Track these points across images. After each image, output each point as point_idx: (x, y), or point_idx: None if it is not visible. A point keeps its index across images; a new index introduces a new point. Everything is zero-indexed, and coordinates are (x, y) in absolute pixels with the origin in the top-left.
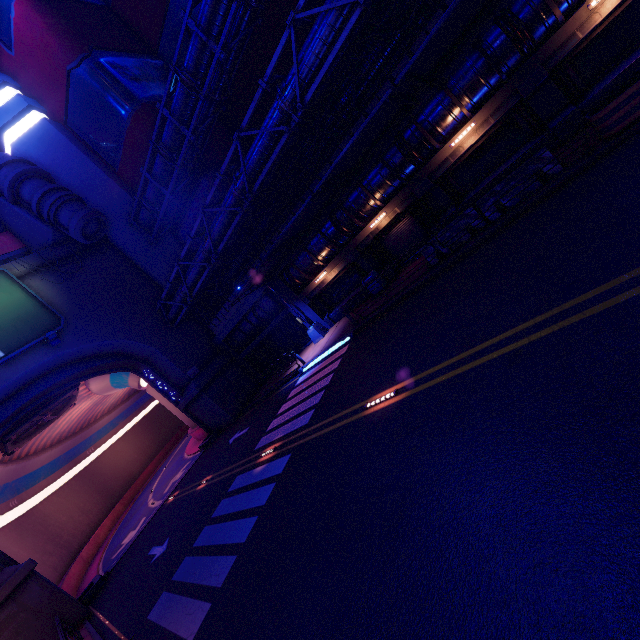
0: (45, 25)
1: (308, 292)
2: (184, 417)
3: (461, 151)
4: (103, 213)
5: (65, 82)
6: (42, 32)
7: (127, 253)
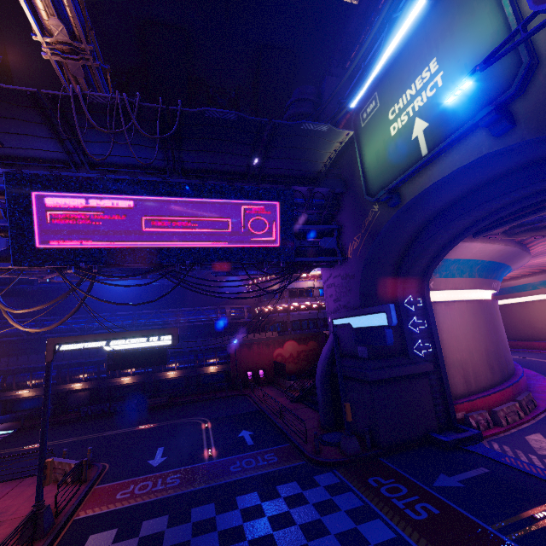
0: None
1: (5, 395)
2: None
3: (122, 383)
4: None
5: None
6: None
7: None
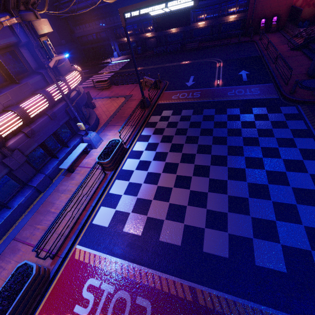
0: None
1: (120, 41)
2: None
3: (171, 32)
4: None
5: None
6: None
7: None
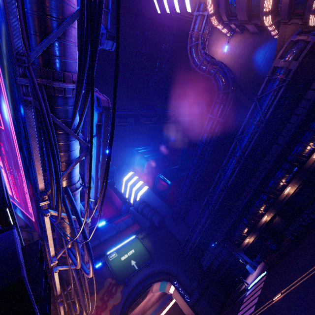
0: (152, 167)
1: (242, 247)
2: (190, 313)
3: (289, 194)
4: (162, 214)
5: (155, 178)
6: (151, 168)
7: (168, 228)
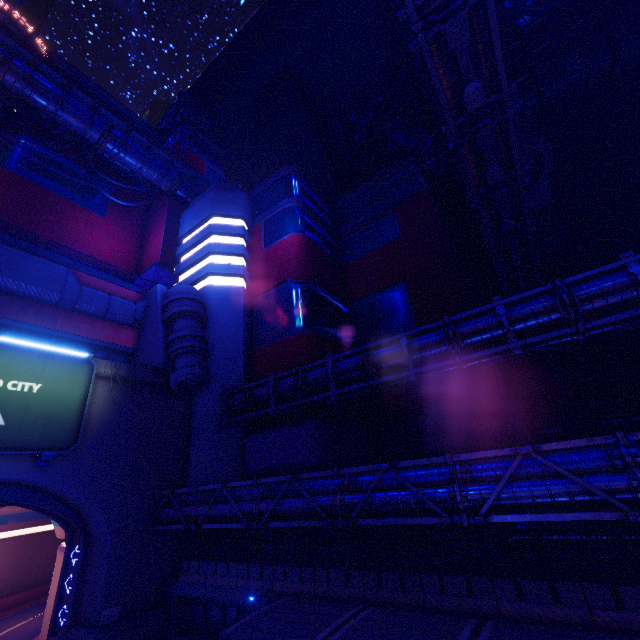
0: (298, 253)
1: None
2: (45, 637)
3: None
4: (212, 369)
5: (278, 283)
6: (293, 255)
7: (194, 413)
